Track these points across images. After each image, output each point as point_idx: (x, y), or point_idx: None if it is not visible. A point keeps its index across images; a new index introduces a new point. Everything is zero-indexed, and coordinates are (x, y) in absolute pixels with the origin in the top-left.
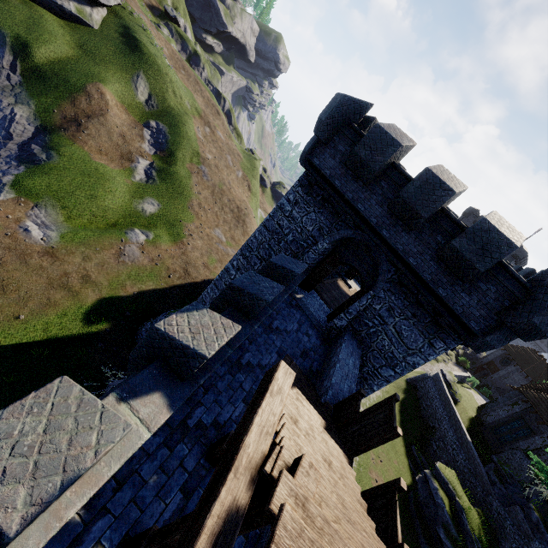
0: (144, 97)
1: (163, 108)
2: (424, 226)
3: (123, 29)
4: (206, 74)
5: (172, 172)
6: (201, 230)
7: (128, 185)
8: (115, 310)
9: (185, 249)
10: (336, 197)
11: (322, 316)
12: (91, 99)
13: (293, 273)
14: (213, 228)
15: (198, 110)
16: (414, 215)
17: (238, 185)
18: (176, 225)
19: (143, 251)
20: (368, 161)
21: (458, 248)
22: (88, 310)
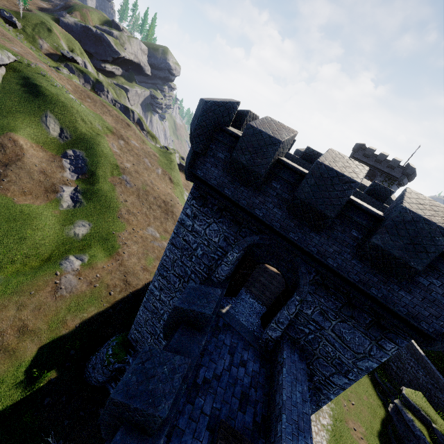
0: (56, 132)
1: (77, 136)
2: (333, 222)
3: (23, 80)
4: (111, 95)
5: (96, 190)
6: (134, 234)
7: (56, 216)
8: (58, 353)
9: (121, 259)
10: (230, 206)
11: (255, 321)
12: (5, 149)
13: (203, 315)
14: (145, 228)
15: (109, 128)
16: (319, 215)
17: (160, 181)
18: (110, 238)
19: (79, 277)
20: (251, 166)
21: (382, 246)
22: (28, 365)
